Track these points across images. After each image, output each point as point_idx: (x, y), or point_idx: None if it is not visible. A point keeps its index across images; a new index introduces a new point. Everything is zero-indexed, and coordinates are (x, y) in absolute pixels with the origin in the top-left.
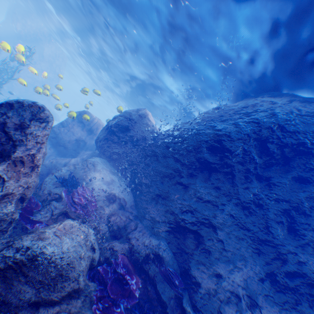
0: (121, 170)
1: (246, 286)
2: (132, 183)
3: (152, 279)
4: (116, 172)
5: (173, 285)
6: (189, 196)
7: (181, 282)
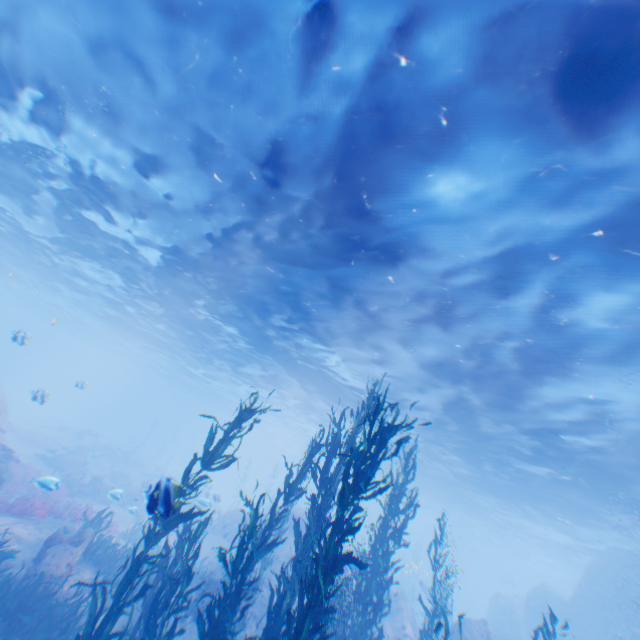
0: None
1: None
2: None
3: None
4: None
5: None
6: None
7: None
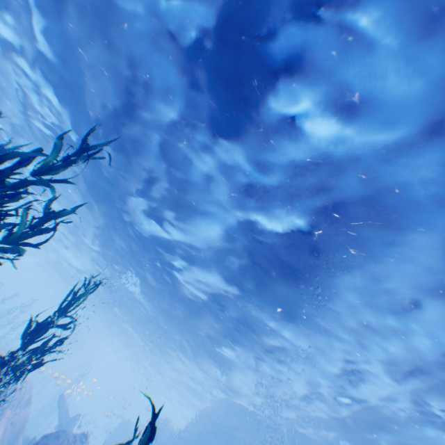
0: None
1: None
2: None
3: None
4: None
5: None
6: None
7: None
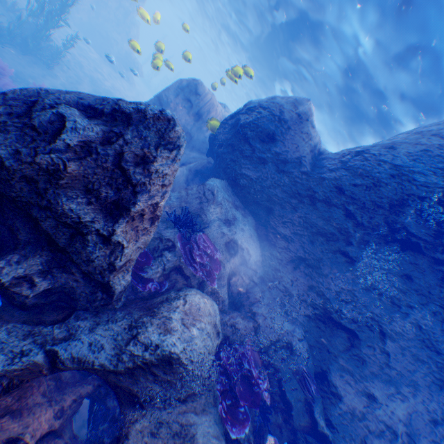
0: (249, 204)
1: (407, 422)
2: (261, 228)
3: (276, 370)
4: (240, 207)
5: (307, 391)
6: (354, 278)
7: (315, 386)
